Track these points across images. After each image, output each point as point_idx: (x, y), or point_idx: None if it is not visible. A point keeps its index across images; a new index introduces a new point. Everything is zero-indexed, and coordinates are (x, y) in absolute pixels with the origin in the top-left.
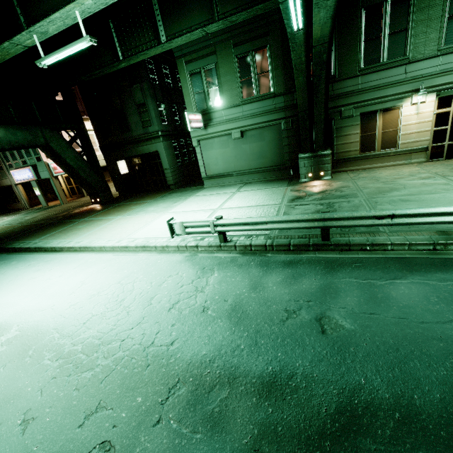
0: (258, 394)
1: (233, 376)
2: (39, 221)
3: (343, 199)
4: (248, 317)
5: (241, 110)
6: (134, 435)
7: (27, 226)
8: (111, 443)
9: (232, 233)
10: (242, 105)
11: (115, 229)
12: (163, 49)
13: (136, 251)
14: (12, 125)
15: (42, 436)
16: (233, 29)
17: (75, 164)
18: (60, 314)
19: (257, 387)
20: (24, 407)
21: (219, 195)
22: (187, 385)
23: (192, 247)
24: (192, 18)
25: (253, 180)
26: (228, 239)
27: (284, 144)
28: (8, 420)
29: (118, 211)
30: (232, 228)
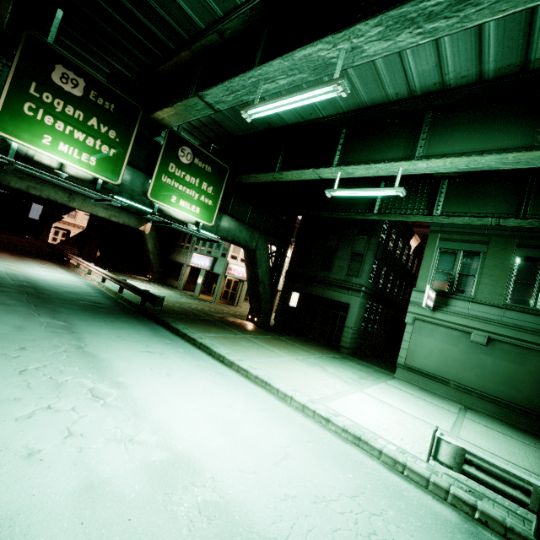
0: None
1: None
2: (196, 311)
3: None
4: None
5: (501, 313)
6: None
7: (185, 309)
8: None
9: None
10: (504, 309)
11: (294, 375)
12: (429, 220)
13: (342, 437)
14: (244, 224)
15: None
16: (524, 230)
17: (262, 276)
18: (275, 505)
19: None
20: None
21: (432, 405)
22: None
23: (460, 501)
24: (485, 206)
25: (482, 409)
26: None
27: None
28: None
29: (284, 347)
30: None
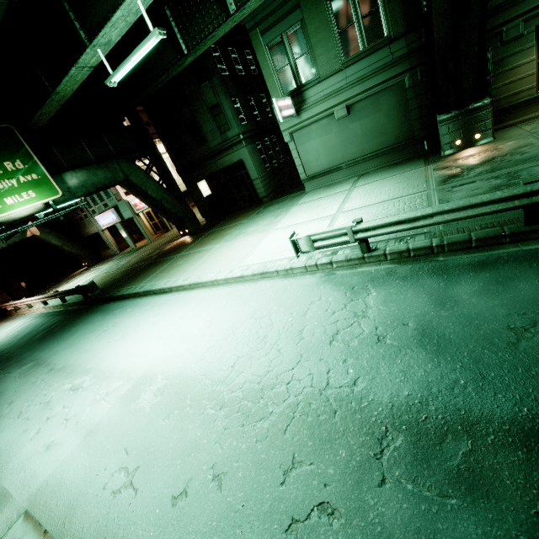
0: (523, 446)
1: (469, 423)
2: (135, 265)
3: (531, 163)
4: (452, 343)
5: (344, 76)
6: (357, 497)
7: (125, 271)
8: (331, 505)
9: (373, 239)
10: (344, 69)
11: (219, 259)
12: (234, 23)
13: (255, 280)
14: (91, 165)
15: (242, 493)
16: None
17: (157, 195)
18: (201, 359)
19: (517, 436)
20: (208, 461)
21: (330, 197)
22: (403, 435)
23: (324, 265)
24: None
25: (370, 168)
26: (372, 247)
27: (412, 107)
28: (197, 475)
29: (213, 239)
30: (379, 232)
